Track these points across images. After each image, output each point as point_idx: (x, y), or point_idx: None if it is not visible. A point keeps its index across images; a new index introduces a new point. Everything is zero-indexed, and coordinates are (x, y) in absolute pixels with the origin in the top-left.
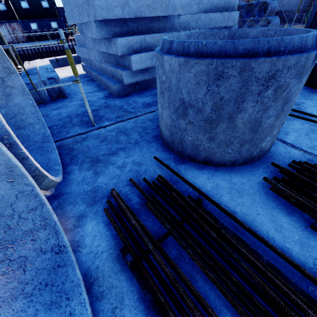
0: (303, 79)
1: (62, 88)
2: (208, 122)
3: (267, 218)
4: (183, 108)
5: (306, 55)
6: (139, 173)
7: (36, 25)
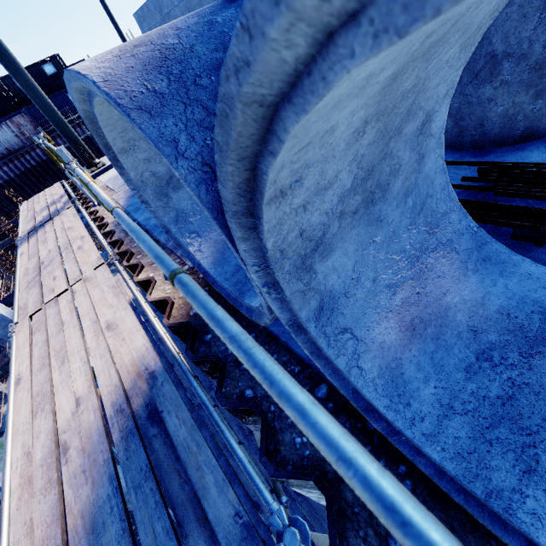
0: None
1: None
2: (536, 68)
3: None
4: (490, 67)
5: None
6: None
7: None
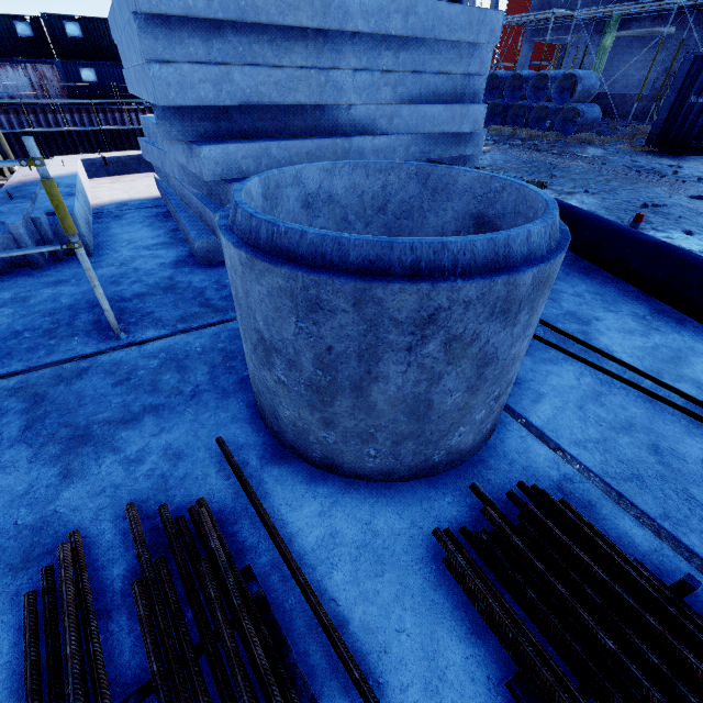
0: (519, 318)
1: (80, 235)
2: (314, 389)
3: (418, 645)
4: (264, 349)
5: (505, 279)
6: (167, 482)
7: (94, 72)
